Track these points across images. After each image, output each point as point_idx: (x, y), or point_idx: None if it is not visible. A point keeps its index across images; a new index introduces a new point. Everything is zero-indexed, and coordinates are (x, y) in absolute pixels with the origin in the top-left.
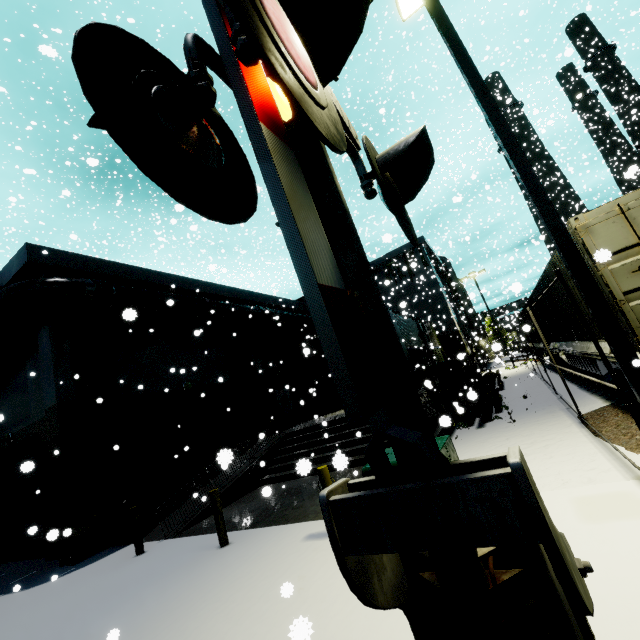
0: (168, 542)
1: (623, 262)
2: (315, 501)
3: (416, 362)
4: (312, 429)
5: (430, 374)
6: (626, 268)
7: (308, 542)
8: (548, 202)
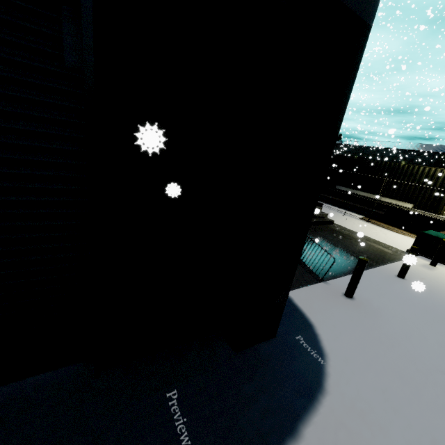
0: (341, 283)
1: None
2: (359, 248)
3: None
4: None
5: None
6: None
7: (434, 270)
8: None
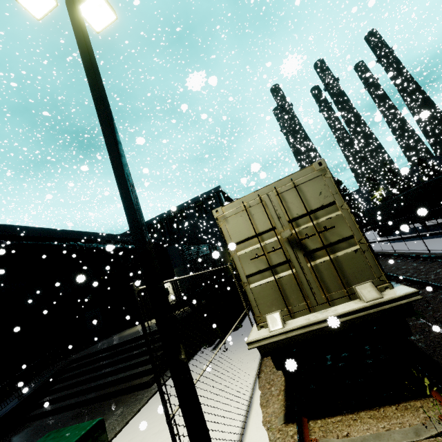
0: None
1: (247, 249)
2: None
3: (203, 280)
4: (92, 355)
5: (182, 305)
6: (248, 255)
7: None
8: (133, 213)
